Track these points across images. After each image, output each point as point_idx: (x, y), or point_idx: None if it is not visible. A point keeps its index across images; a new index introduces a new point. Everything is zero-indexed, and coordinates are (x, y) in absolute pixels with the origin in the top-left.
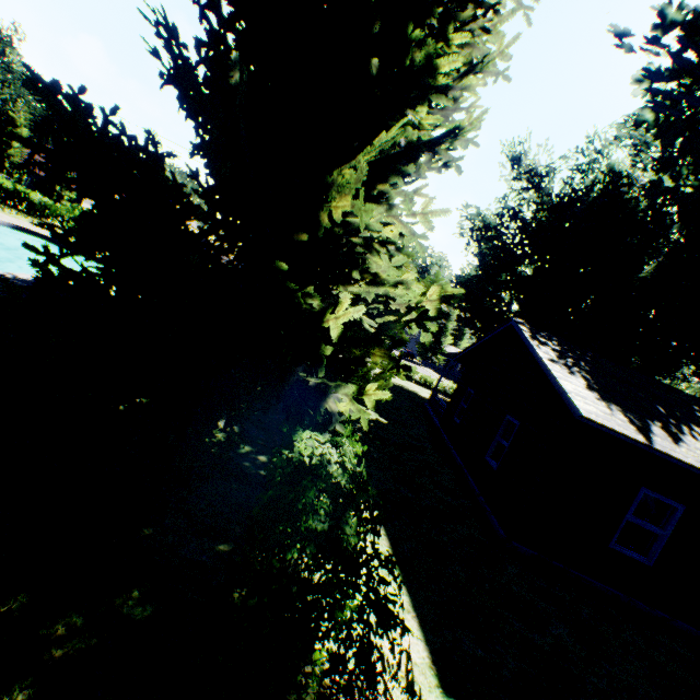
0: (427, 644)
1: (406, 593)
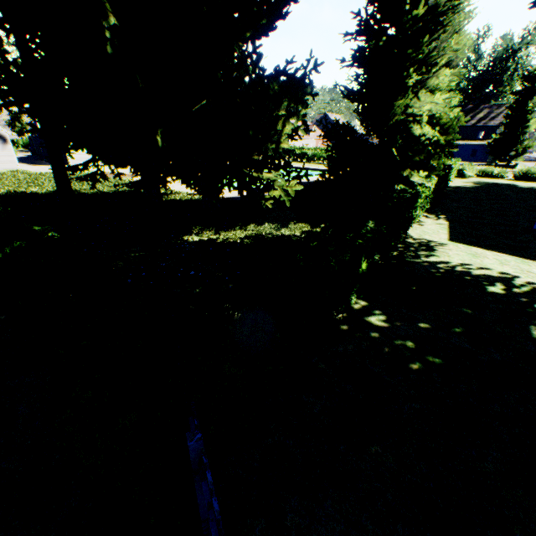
0: (449, 237)
1: (447, 232)
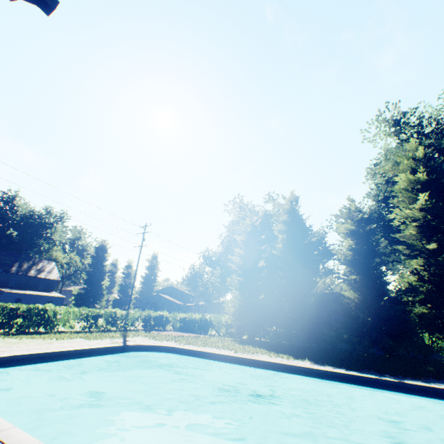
0: None
1: None
